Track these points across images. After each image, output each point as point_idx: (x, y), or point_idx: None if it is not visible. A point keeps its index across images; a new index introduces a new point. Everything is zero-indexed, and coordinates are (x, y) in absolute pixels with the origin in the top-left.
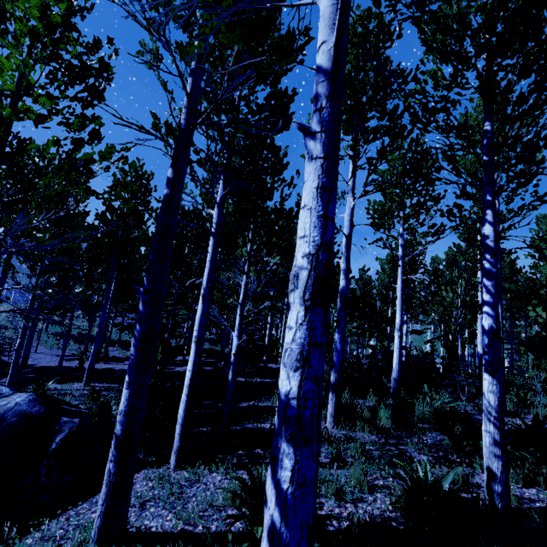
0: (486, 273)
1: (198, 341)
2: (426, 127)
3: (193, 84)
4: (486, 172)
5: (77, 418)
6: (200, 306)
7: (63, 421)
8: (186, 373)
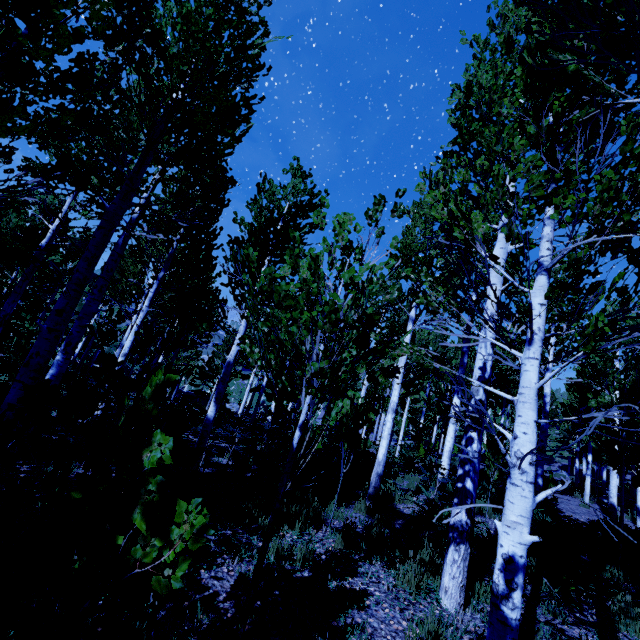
0: None
1: None
2: None
3: None
4: None
5: None
6: None
7: None
8: None
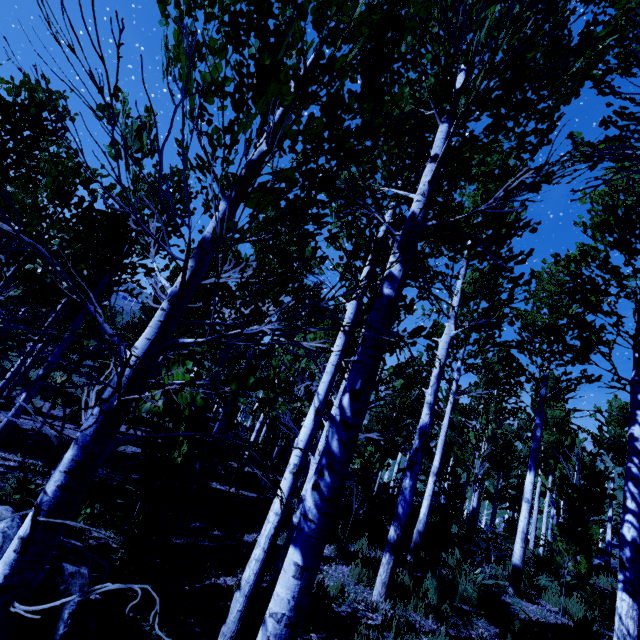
0: (633, 478)
1: (298, 473)
2: (571, 296)
3: (436, 172)
4: (639, 371)
5: (83, 564)
6: (310, 423)
7: (69, 573)
8: (269, 515)
